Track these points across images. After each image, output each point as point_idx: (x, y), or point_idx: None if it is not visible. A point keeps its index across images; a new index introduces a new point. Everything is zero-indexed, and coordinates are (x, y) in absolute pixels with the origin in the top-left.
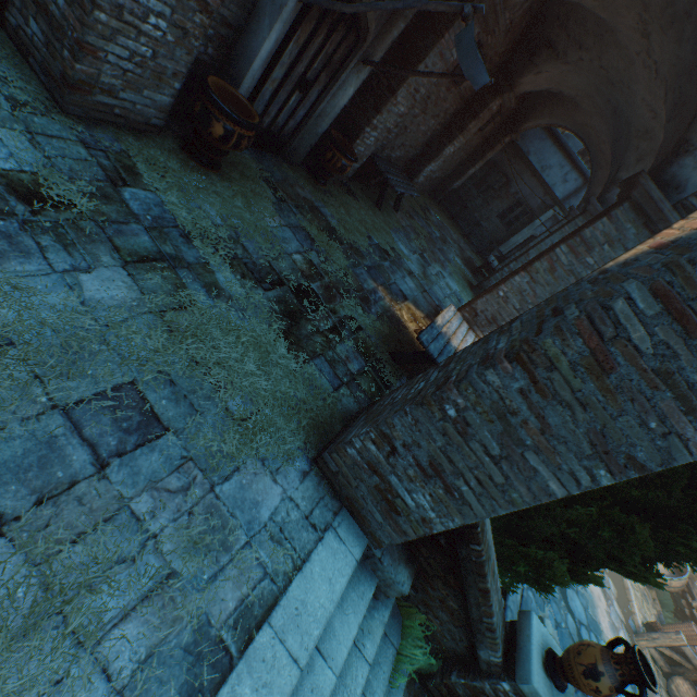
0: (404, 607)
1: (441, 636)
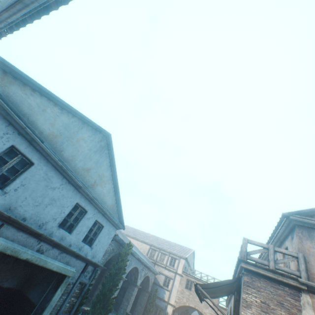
0: None
1: None
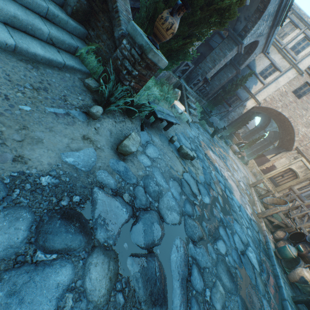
0: (90, 46)
1: (105, 54)
